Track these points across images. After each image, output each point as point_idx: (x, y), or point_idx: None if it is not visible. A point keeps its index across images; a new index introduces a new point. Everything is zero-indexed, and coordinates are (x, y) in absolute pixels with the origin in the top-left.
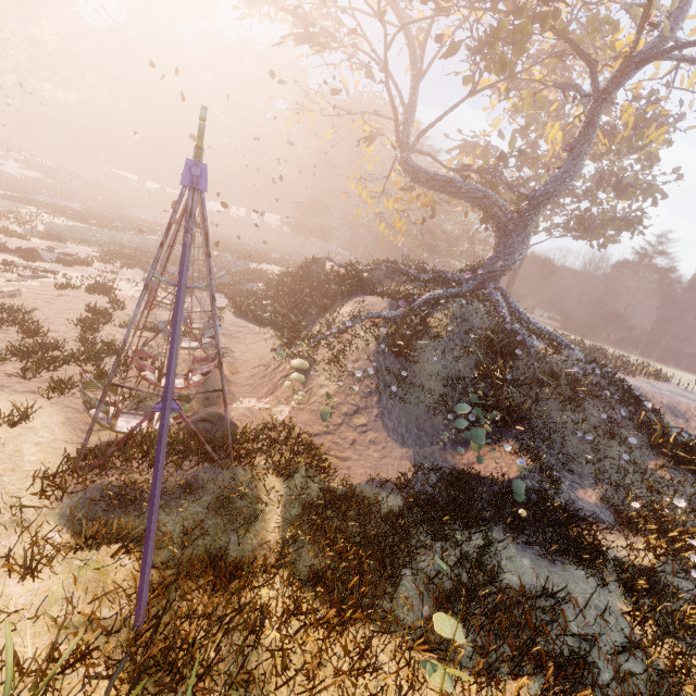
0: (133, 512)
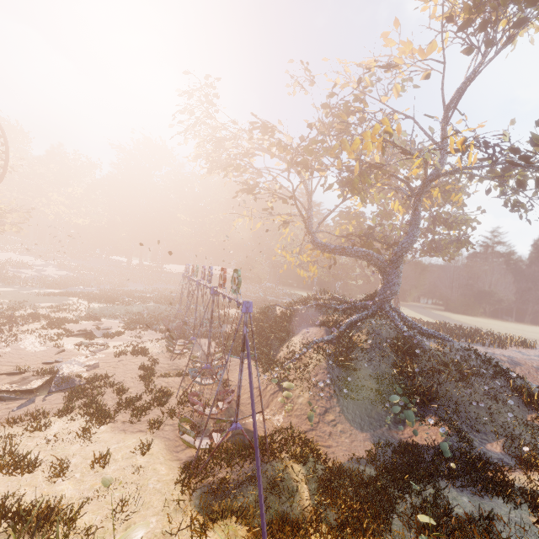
0: (225, 499)
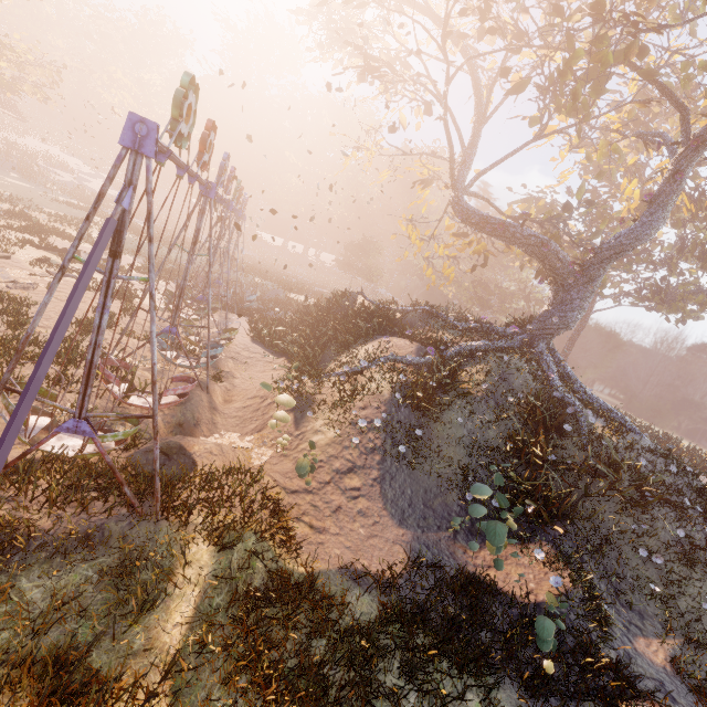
0: None
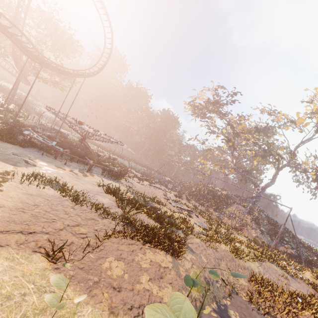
0: None
